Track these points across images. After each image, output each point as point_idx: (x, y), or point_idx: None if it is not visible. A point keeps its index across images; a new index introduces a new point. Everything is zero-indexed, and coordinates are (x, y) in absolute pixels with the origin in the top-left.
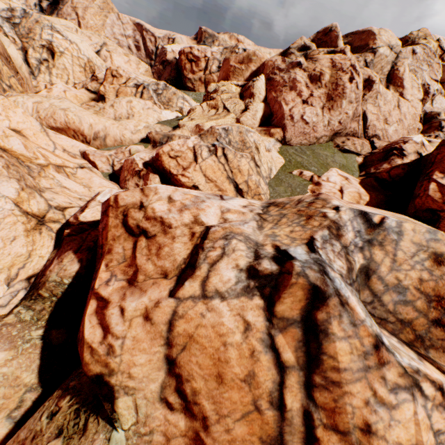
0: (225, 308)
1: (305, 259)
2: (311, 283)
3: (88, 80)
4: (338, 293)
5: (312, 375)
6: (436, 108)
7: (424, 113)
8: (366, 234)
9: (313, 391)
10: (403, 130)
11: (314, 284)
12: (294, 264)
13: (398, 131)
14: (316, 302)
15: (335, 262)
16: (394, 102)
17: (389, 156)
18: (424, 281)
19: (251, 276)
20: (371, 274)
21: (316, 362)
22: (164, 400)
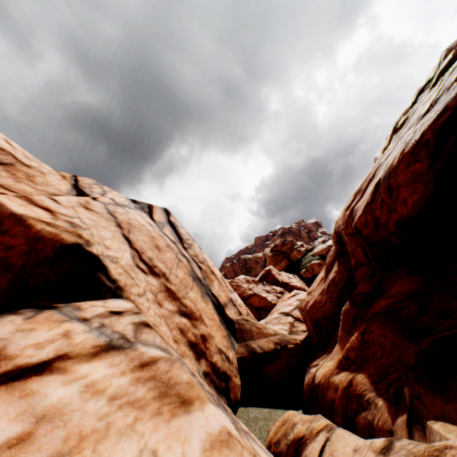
0: None
1: None
2: None
3: (256, 286)
4: None
5: None
6: None
7: None
8: None
9: None
10: None
11: None
12: None
13: None
14: None
15: None
16: None
17: None
18: None
19: None
20: None
21: None
22: None
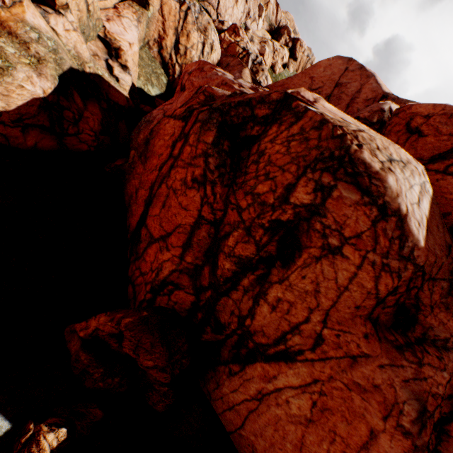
0: (173, 3)
1: (188, 4)
2: (188, 6)
3: None
4: (192, 11)
5: (185, 22)
6: (251, 28)
7: (246, 27)
8: (200, 12)
9: (184, 24)
10: (231, 22)
11: (189, 7)
12: (186, 3)
13: (229, 21)
14: (188, 10)
15: (193, 9)
16: (232, 5)
17: (219, 23)
18: (205, 25)
19: (178, 0)
20: (198, 19)
21: (186, 20)
22: (159, 13)
